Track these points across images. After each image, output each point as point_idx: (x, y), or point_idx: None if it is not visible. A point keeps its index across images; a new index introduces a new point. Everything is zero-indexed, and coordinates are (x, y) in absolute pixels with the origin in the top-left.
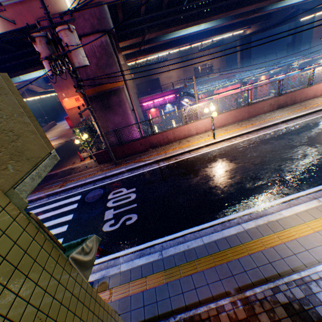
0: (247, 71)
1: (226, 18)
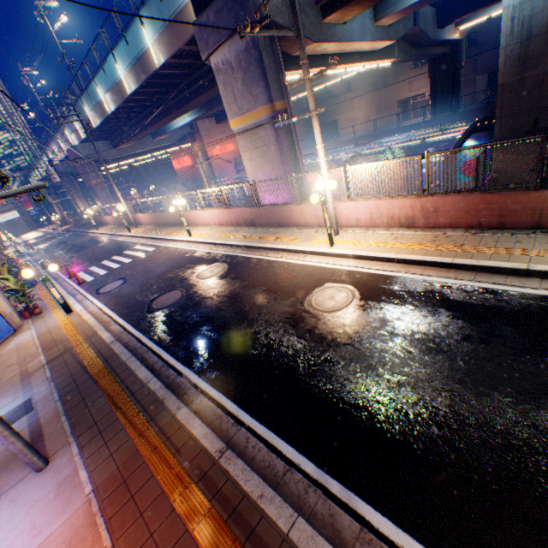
0: (359, 143)
1: (200, 111)
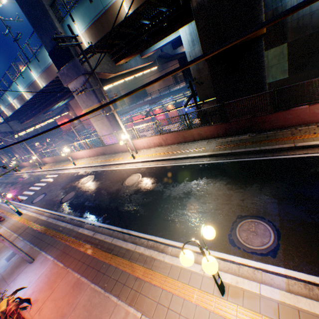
0: (155, 101)
1: (69, 98)
